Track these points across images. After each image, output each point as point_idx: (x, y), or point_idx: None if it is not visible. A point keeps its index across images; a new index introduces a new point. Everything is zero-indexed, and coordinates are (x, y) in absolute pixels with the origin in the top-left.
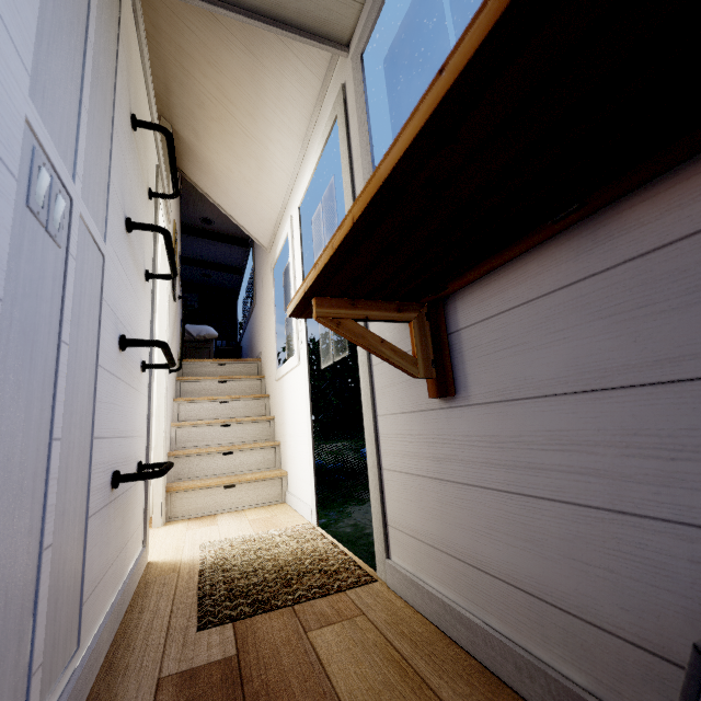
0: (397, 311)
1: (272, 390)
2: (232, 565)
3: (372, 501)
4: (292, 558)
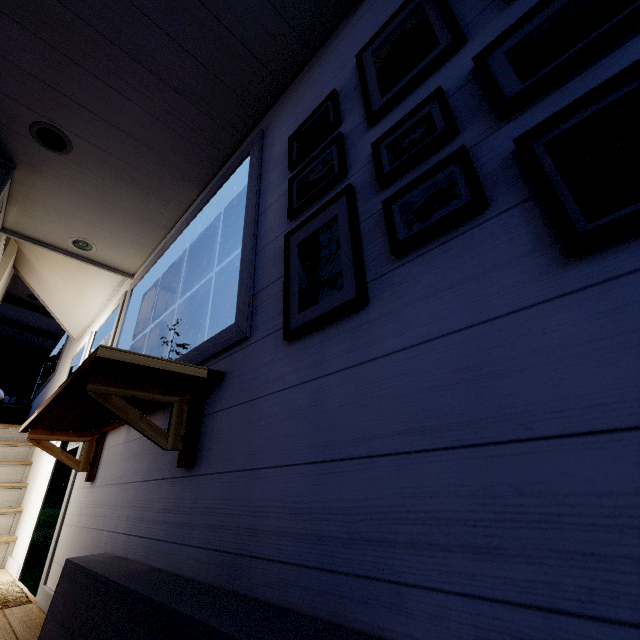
0: (79, 437)
1: (36, 458)
2: None
3: (52, 546)
4: None
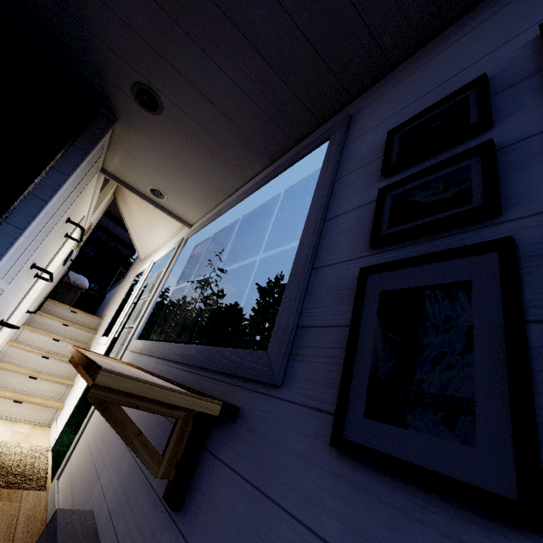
0: None
1: (93, 345)
2: None
3: (72, 446)
4: (15, 463)
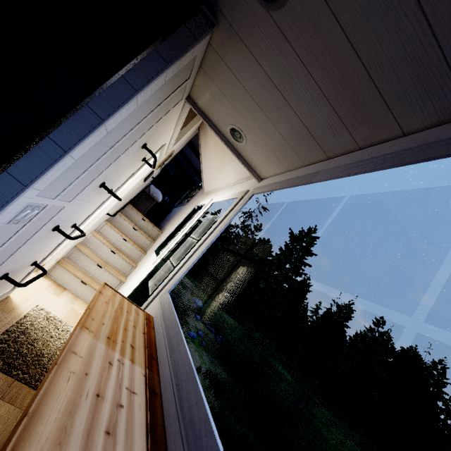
0: None
1: (148, 254)
2: (29, 332)
3: None
4: (52, 352)
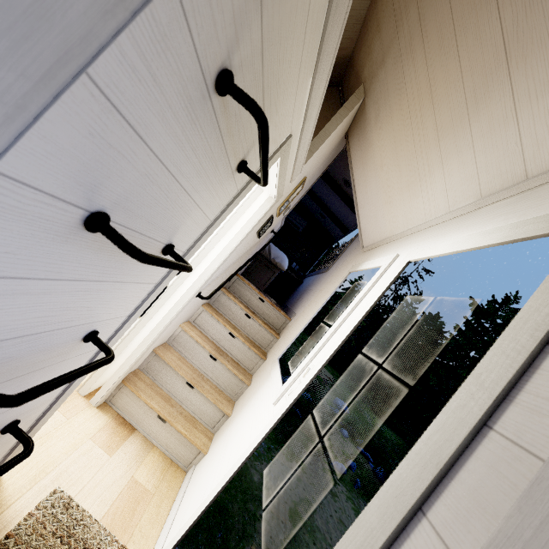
0: None
1: (268, 360)
2: None
3: None
4: None
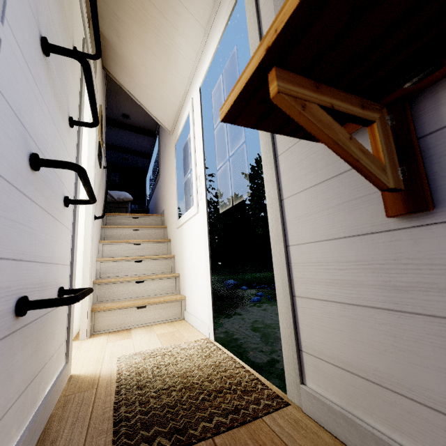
0: (360, 107)
1: (173, 236)
2: (146, 381)
3: (282, 326)
4: (200, 374)
